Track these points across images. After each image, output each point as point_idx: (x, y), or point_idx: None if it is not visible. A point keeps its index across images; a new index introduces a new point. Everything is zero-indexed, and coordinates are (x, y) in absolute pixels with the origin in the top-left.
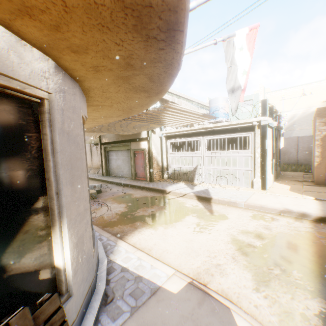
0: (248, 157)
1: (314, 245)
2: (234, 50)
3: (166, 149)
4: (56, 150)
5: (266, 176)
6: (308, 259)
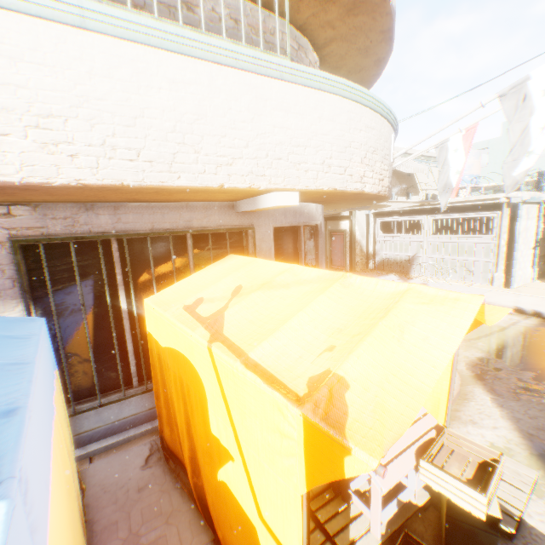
0: (490, 244)
1: (518, 334)
2: (447, 153)
3: (374, 230)
4: (321, 248)
5: (511, 270)
6: (501, 340)
